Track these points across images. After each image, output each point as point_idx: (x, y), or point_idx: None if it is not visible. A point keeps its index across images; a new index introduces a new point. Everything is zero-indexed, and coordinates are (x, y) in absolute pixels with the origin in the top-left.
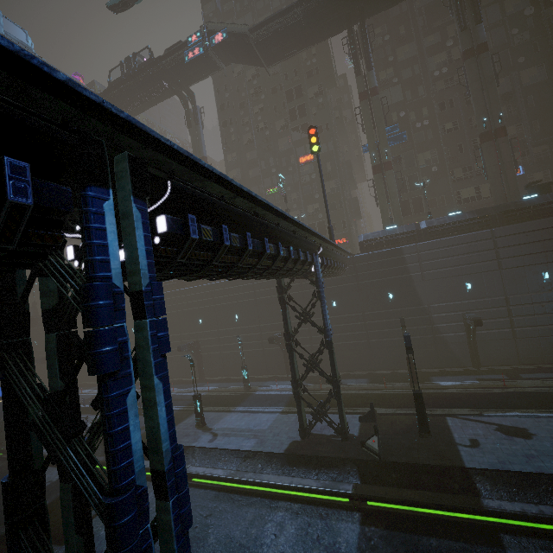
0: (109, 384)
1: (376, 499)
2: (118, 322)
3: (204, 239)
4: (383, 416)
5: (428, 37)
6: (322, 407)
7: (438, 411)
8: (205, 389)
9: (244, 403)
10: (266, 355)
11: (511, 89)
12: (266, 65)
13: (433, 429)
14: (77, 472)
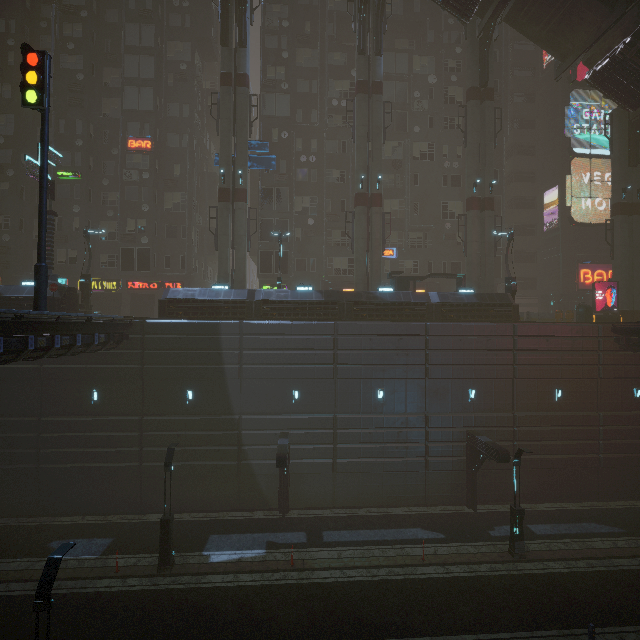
0: None
1: None
2: None
3: None
4: None
5: (334, 53)
6: None
7: None
8: None
9: None
10: None
11: (403, 158)
12: None
13: None
14: None
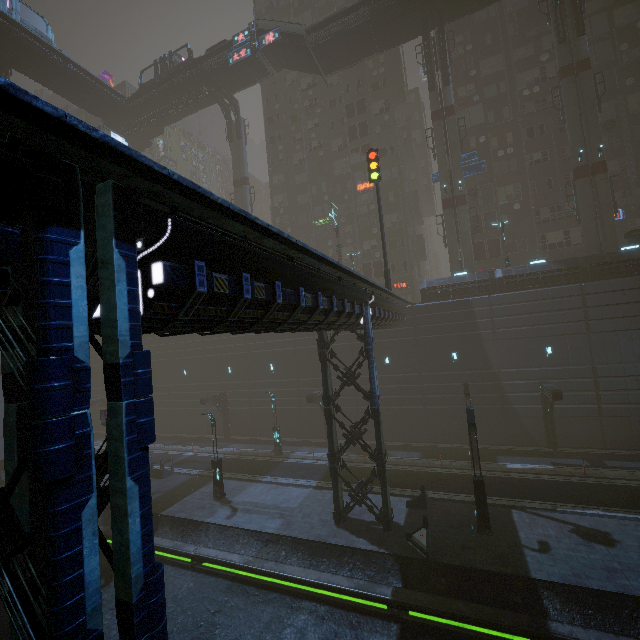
0: (56, 494)
1: (419, 609)
2: (78, 409)
3: (216, 291)
4: (435, 502)
5: (518, 49)
6: (363, 487)
7: (502, 501)
8: (229, 450)
9: (272, 472)
10: (303, 415)
11: (616, 116)
12: (324, 73)
13: (495, 523)
14: (11, 604)
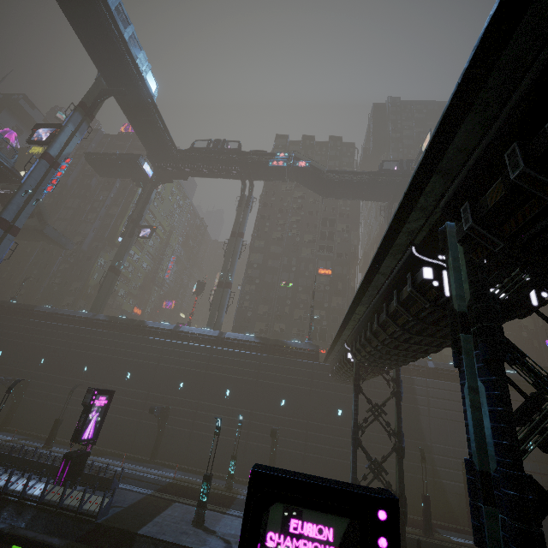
0: None
1: None
2: None
3: None
4: None
5: None
6: None
7: None
8: (167, 474)
9: (236, 507)
10: (248, 450)
11: None
12: (324, 195)
13: None
14: None
